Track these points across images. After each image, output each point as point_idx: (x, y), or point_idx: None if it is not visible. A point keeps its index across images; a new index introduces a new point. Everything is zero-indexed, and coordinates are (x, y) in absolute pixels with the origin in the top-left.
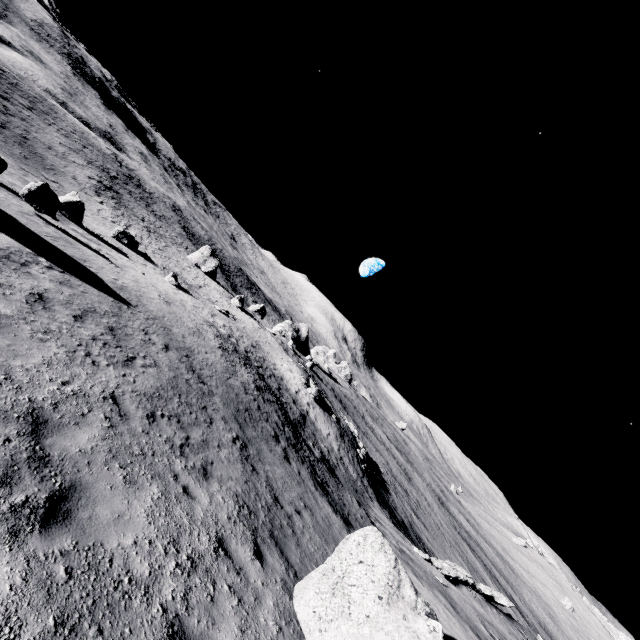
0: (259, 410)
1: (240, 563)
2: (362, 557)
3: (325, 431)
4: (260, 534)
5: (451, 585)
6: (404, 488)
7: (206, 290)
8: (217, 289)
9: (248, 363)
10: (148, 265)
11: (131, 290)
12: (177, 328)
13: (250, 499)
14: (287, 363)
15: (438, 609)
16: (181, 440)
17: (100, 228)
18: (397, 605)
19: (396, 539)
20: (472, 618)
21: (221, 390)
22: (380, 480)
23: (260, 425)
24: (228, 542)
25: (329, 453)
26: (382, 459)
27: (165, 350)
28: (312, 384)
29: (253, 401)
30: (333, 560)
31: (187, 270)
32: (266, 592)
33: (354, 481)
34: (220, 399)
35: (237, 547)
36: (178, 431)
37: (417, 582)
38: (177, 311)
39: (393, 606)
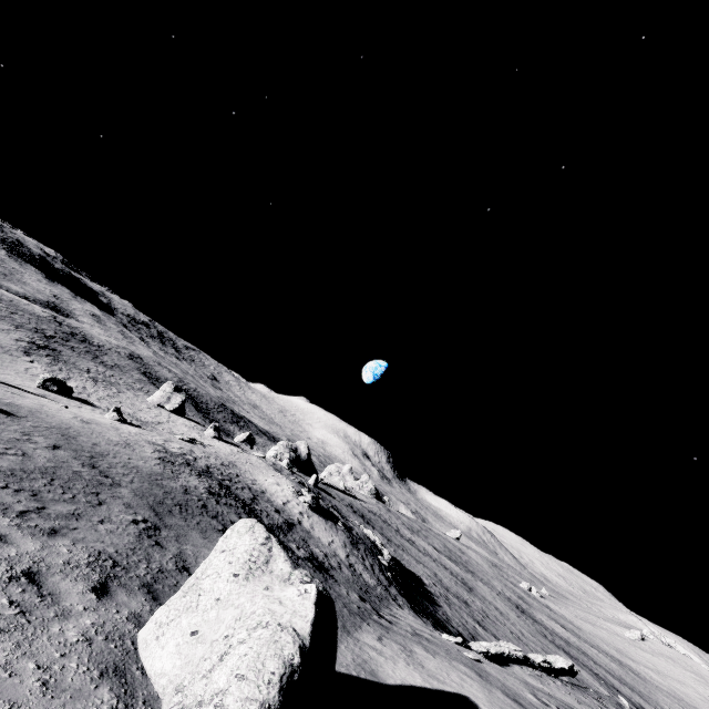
0: (203, 508)
1: (54, 591)
2: (225, 546)
3: (326, 539)
4: (121, 581)
5: (494, 665)
6: (462, 599)
7: (169, 425)
8: (186, 424)
9: (206, 475)
10: (84, 407)
11: (23, 407)
12: (88, 438)
13: (127, 559)
14: (273, 477)
15: (449, 674)
16: (27, 508)
17: (23, 382)
18: (260, 579)
19: (414, 628)
20: (515, 688)
21: (138, 485)
22: (423, 592)
23: (198, 519)
24: (46, 576)
25: (327, 557)
26: (427, 571)
27: (52, 448)
28: (304, 491)
29: (196, 501)
30: (198, 568)
31: (145, 411)
32: (86, 614)
33: (369, 586)
34: (131, 491)
35: (61, 581)
36: (27, 501)
37: (426, 655)
38: (98, 428)
39: (253, 580)
